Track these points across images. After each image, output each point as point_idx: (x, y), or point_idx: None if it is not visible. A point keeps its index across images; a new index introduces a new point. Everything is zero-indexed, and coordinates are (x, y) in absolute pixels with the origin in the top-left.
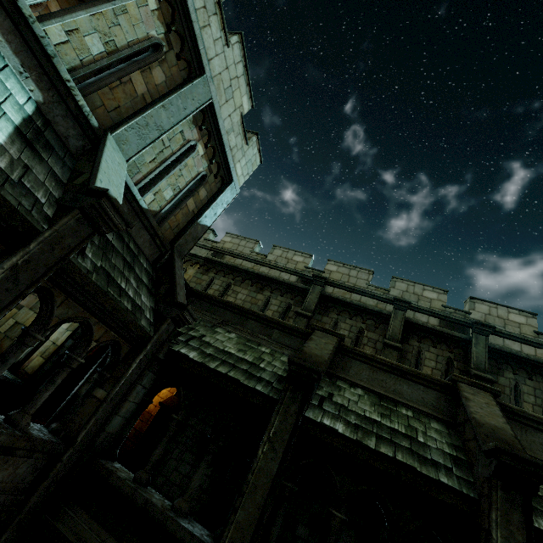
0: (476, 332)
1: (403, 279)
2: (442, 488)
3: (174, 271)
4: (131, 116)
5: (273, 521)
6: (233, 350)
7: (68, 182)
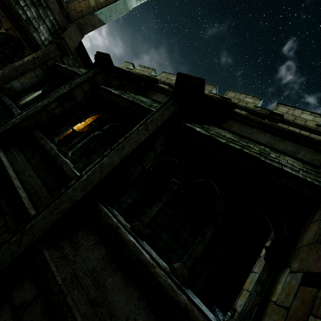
0: (269, 119)
1: (234, 91)
2: (149, 112)
3: (68, 27)
4: None
5: (64, 125)
6: None
7: None
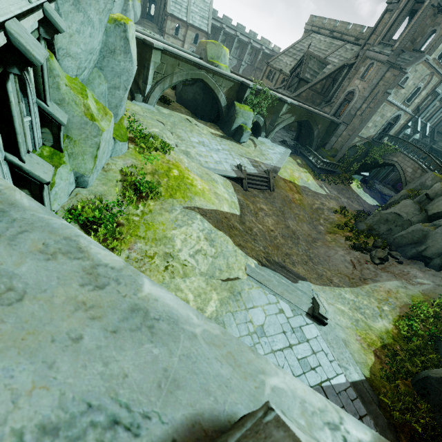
0: None
1: None
2: None
3: (434, 133)
4: (431, 118)
5: None
6: None
7: (422, 132)
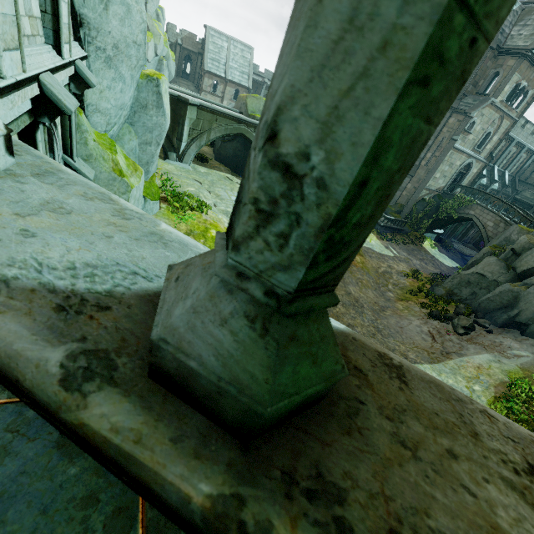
0: None
1: None
2: None
3: (515, 182)
4: (509, 165)
5: None
6: (528, 196)
7: (501, 182)
